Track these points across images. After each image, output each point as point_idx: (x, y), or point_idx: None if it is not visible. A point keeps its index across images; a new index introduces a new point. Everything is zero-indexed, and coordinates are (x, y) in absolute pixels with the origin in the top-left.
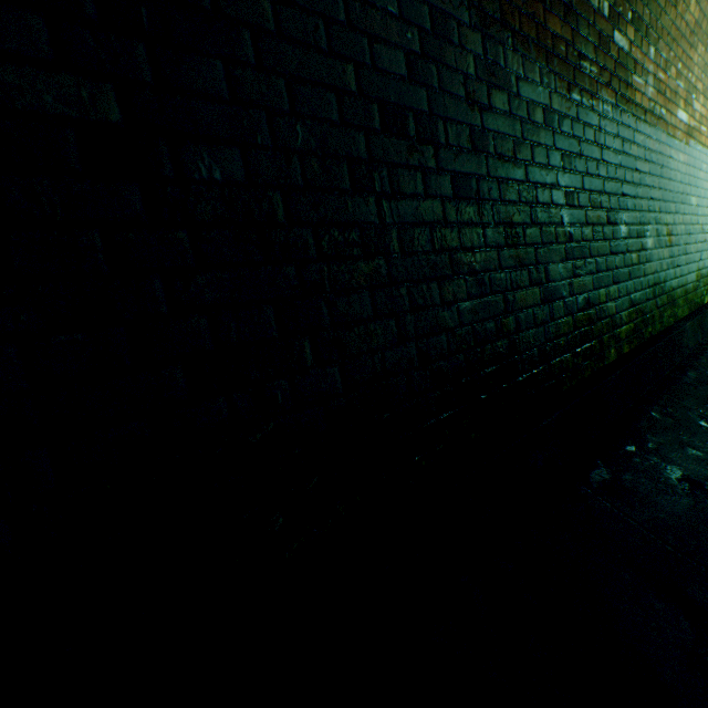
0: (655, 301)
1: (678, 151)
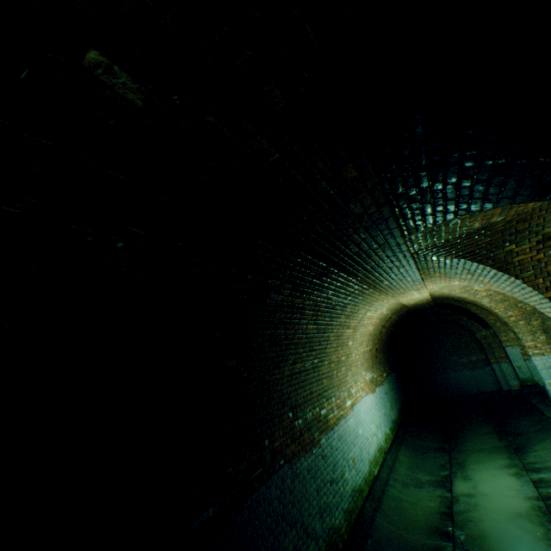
0: (353, 499)
1: (350, 418)
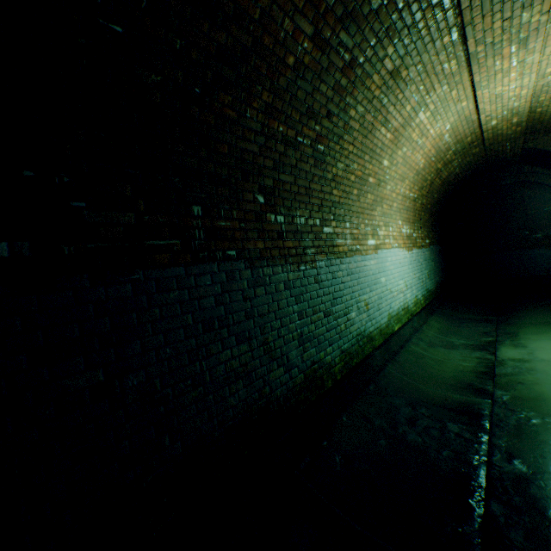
0: (358, 343)
1: (370, 259)
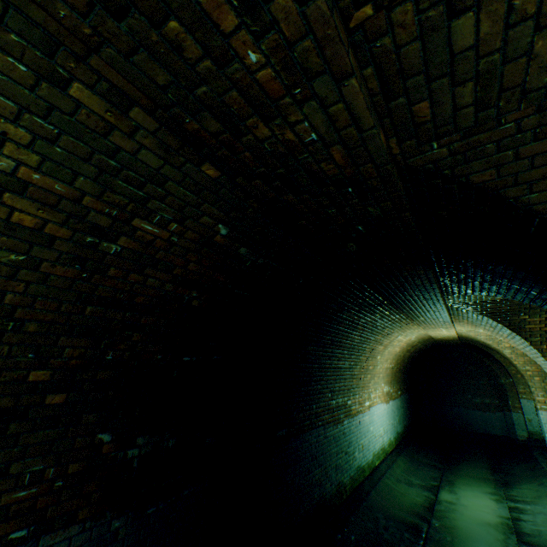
0: (357, 472)
1: (366, 415)
